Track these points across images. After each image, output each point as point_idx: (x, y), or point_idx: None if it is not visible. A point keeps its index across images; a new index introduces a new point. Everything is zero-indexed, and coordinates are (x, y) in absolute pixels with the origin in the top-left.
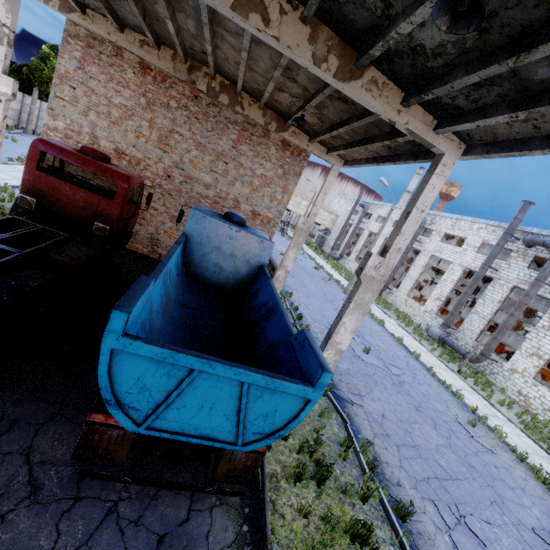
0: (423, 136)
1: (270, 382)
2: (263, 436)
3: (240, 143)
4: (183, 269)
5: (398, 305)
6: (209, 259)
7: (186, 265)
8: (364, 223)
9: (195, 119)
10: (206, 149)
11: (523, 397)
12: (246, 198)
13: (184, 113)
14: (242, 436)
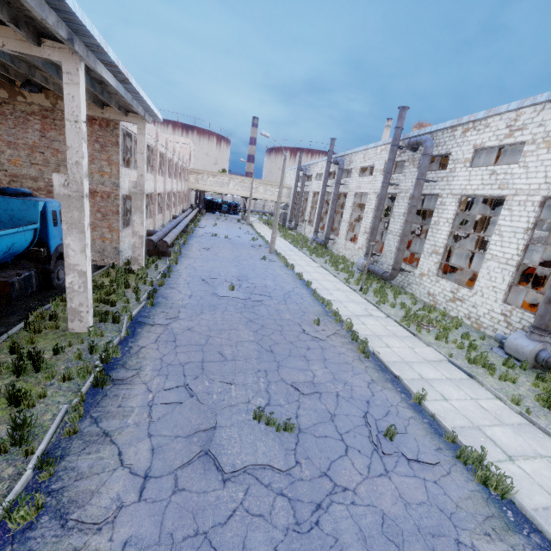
0: (28, 52)
1: None
2: None
3: (47, 131)
4: None
5: (340, 252)
6: None
7: None
8: (308, 185)
9: None
10: (18, 146)
11: (432, 296)
12: None
13: None
14: None
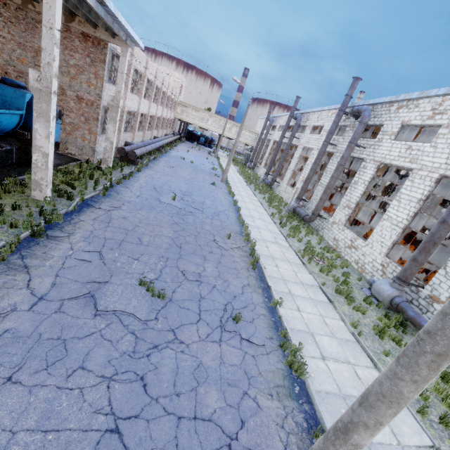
0: None
1: None
2: None
3: None
4: None
5: (281, 194)
6: None
7: None
8: (271, 134)
9: (10, 23)
10: (26, 48)
11: (336, 241)
12: (68, 85)
13: (1, 19)
14: None
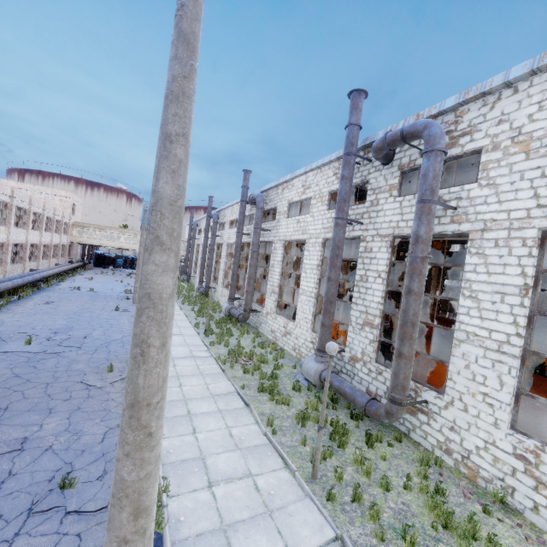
0: None
1: None
2: None
3: None
4: None
5: (219, 299)
6: None
7: None
8: (198, 238)
9: None
10: None
11: (273, 333)
12: None
13: None
14: None
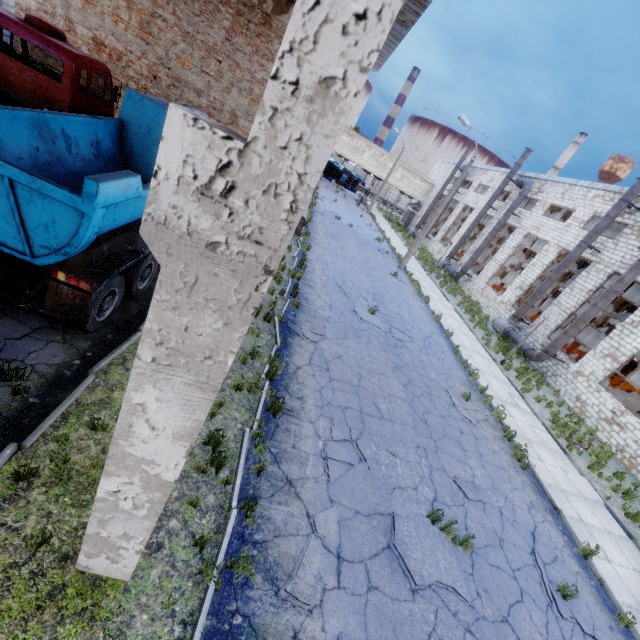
0: None
1: (31, 181)
2: (53, 252)
3: (235, 34)
4: (117, 159)
5: (473, 295)
6: (151, 154)
7: (126, 158)
8: (461, 193)
9: None
10: (195, 42)
11: (580, 403)
12: (245, 111)
13: None
14: (31, 247)
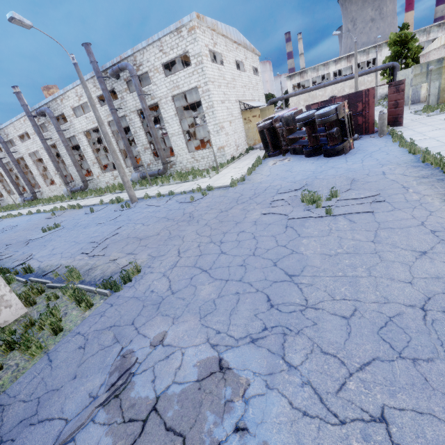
0: None
1: None
2: None
3: None
4: None
5: (51, 195)
6: None
7: None
8: None
9: None
10: None
11: (108, 183)
12: None
13: None
14: None
